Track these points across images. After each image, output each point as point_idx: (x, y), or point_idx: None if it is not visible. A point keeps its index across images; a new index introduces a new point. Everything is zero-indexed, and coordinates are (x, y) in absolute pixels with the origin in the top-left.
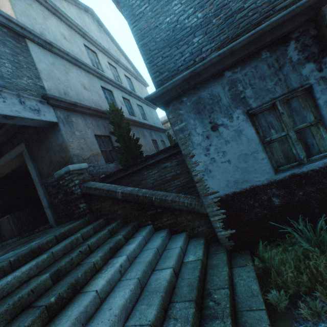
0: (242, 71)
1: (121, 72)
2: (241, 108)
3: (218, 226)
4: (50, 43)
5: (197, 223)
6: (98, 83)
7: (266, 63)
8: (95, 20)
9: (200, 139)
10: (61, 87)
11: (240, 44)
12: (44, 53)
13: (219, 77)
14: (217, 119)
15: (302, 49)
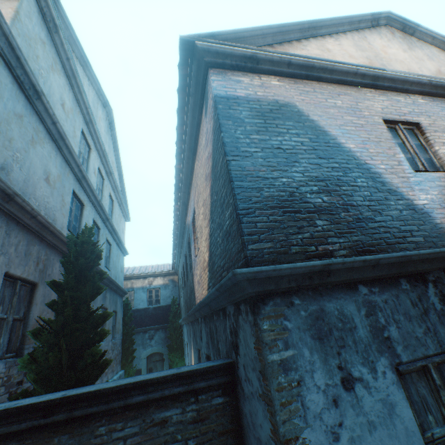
0: (381, 294)
1: (108, 187)
2: (387, 356)
3: None
4: (40, 93)
5: None
6: (72, 184)
7: (408, 296)
8: (108, 120)
9: (320, 402)
10: (3, 153)
11: (388, 260)
12: (15, 94)
13: (352, 288)
14: (351, 363)
15: (441, 297)
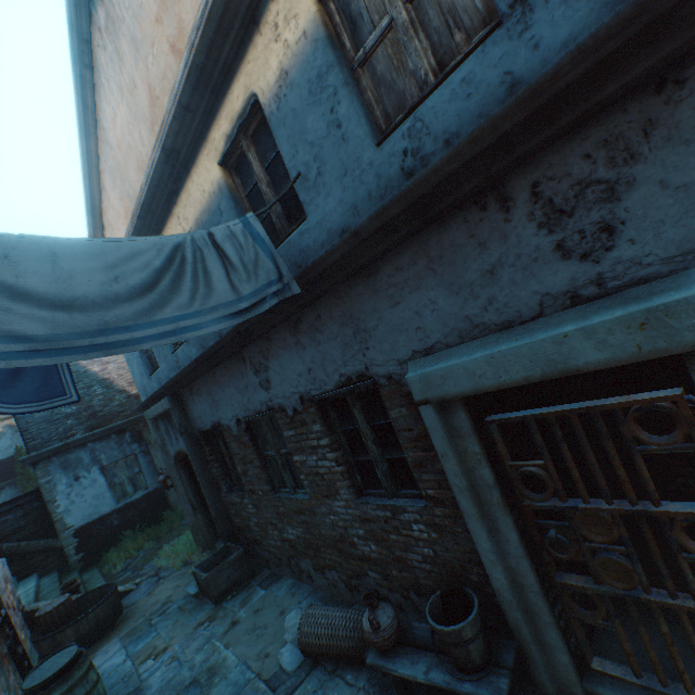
0: (101, 444)
1: None
2: (98, 465)
3: (73, 553)
4: None
5: (51, 559)
6: None
7: (115, 440)
8: None
9: (65, 487)
10: None
11: (100, 431)
12: None
13: (85, 446)
14: (80, 472)
15: (133, 436)
